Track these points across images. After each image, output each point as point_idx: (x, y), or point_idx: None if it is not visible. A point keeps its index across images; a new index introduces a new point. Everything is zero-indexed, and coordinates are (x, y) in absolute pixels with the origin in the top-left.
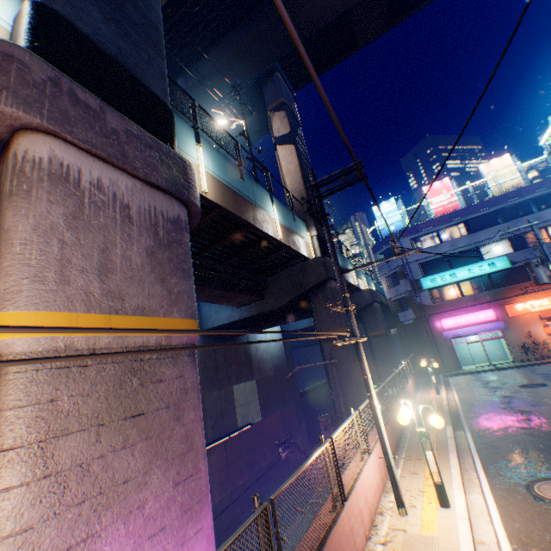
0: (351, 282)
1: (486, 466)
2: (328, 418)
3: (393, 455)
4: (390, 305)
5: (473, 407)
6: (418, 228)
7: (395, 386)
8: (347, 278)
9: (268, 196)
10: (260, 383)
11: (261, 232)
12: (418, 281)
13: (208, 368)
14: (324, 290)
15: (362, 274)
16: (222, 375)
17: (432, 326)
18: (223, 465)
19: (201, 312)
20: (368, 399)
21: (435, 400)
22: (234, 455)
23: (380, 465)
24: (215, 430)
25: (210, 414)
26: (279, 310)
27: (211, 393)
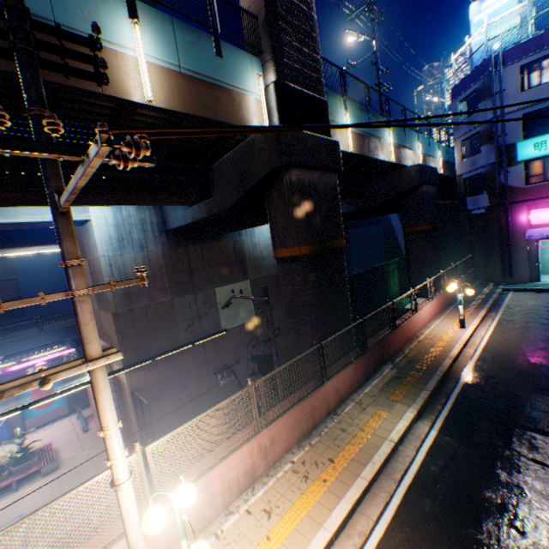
0: (380, 158)
1: (387, 544)
2: (255, 365)
3: (279, 456)
4: (458, 185)
5: (490, 371)
6: (547, 40)
7: (363, 335)
8: (370, 153)
9: (117, 3)
10: (256, 283)
11: (86, 94)
12: (513, 147)
13: (178, 273)
14: (279, 186)
15: (416, 139)
16: (199, 279)
17: (512, 221)
18: (200, 362)
19: (163, 210)
20: (212, 407)
21: (445, 343)
22: (216, 353)
23: (210, 498)
24: (190, 333)
25: (182, 319)
26: (234, 212)
27: (183, 298)
